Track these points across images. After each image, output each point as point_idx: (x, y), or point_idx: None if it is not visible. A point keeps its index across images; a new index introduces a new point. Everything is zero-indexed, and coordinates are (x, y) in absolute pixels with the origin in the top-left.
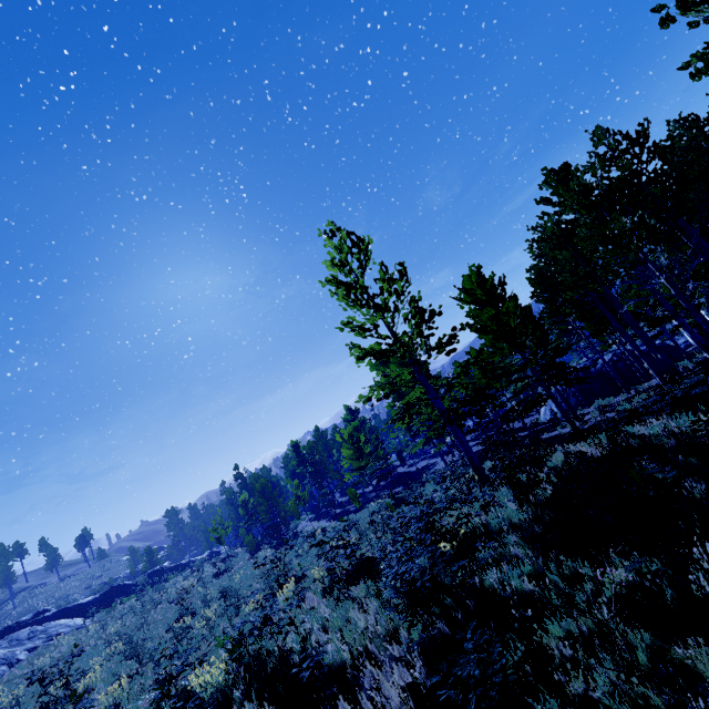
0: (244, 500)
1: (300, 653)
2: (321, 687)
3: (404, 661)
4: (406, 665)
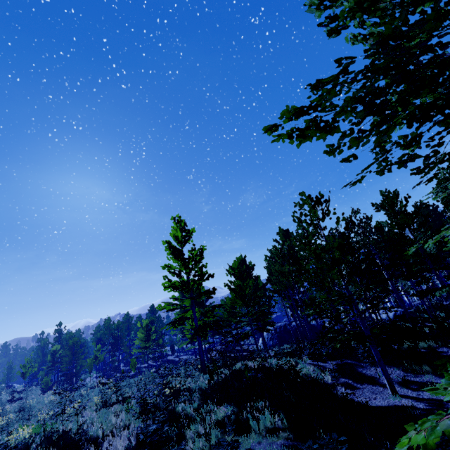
0: (55, 349)
1: (77, 429)
2: (83, 444)
3: (128, 437)
4: (128, 438)
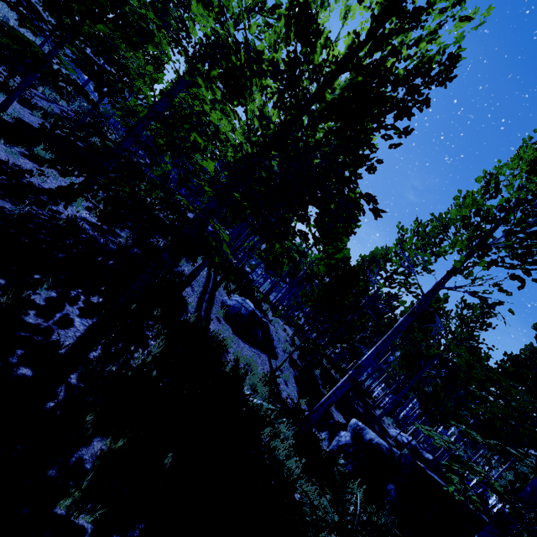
0: None
1: None
2: None
3: None
4: None
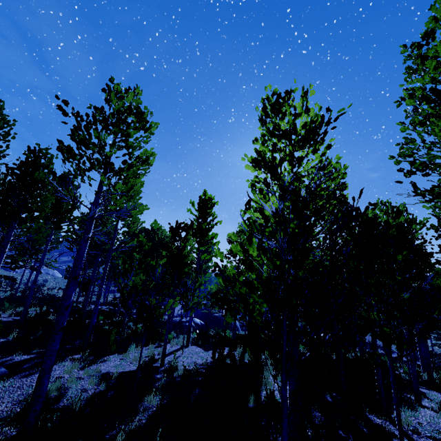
0: None
1: None
2: None
3: None
4: None
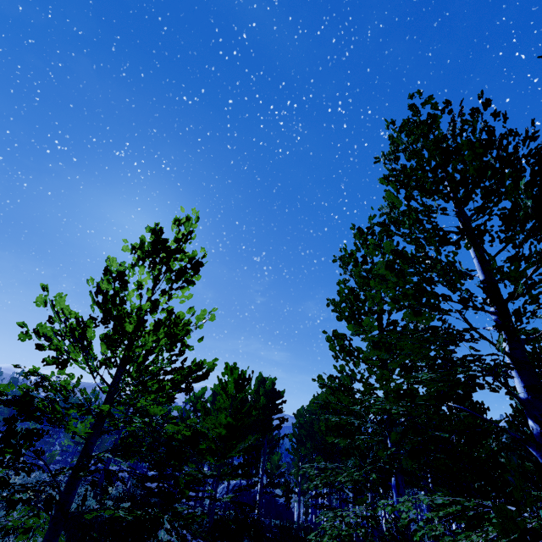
0: None
1: None
2: None
3: None
4: None
